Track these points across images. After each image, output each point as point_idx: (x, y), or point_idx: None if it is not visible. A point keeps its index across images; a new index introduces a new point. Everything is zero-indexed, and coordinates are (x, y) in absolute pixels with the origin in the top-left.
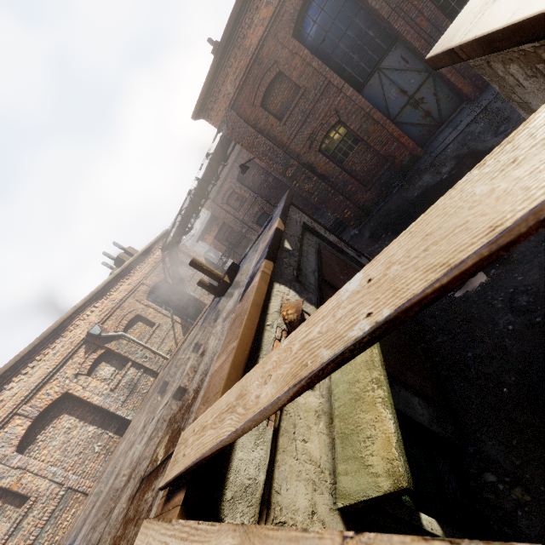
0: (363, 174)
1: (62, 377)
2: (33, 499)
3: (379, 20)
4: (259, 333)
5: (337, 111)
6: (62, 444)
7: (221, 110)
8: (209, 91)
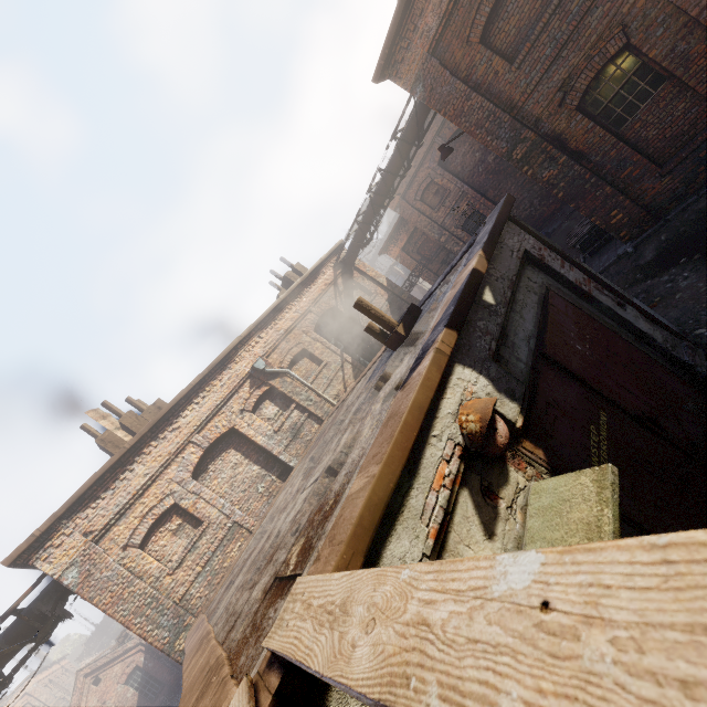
0: (661, 143)
1: (229, 411)
2: (206, 524)
3: None
4: (417, 449)
5: (625, 25)
6: (230, 478)
7: (416, 60)
8: (400, 31)
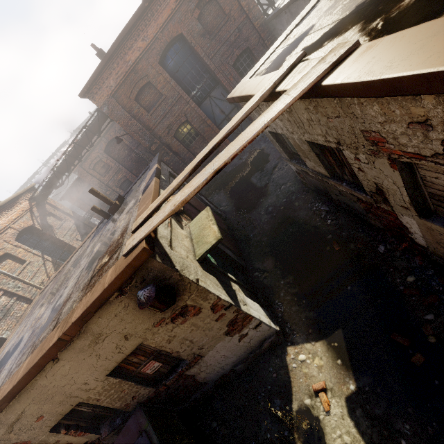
0: None
1: None
2: None
3: (209, 70)
4: None
5: (186, 114)
6: None
7: (104, 96)
8: (96, 81)
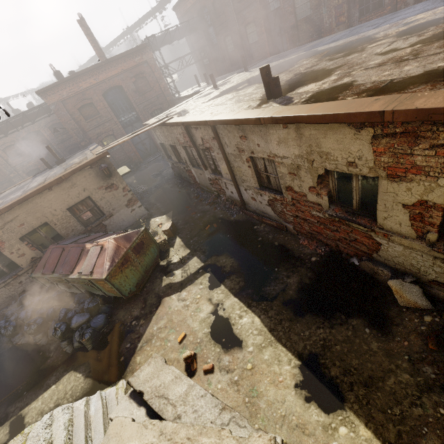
0: (118, 160)
1: None
2: None
3: (135, 111)
4: None
5: (113, 130)
6: None
7: (55, 99)
8: (52, 88)
